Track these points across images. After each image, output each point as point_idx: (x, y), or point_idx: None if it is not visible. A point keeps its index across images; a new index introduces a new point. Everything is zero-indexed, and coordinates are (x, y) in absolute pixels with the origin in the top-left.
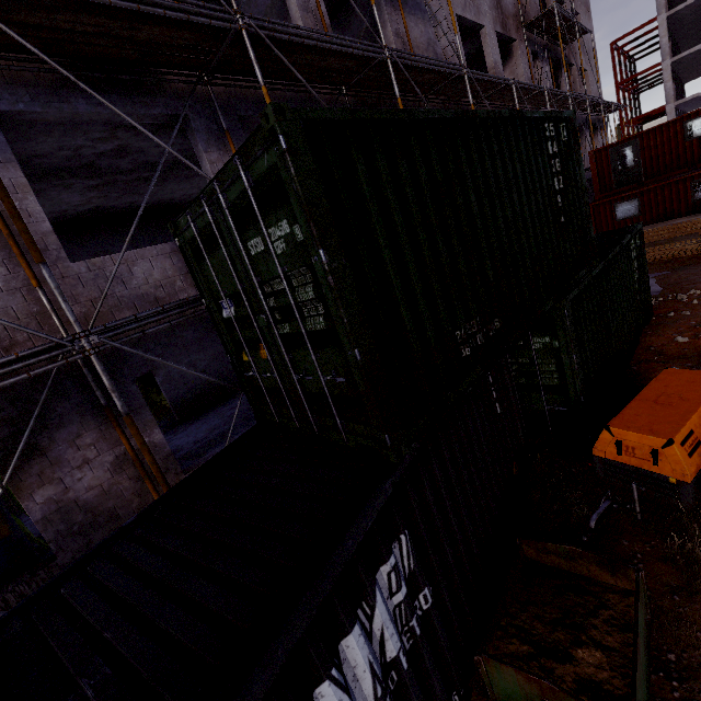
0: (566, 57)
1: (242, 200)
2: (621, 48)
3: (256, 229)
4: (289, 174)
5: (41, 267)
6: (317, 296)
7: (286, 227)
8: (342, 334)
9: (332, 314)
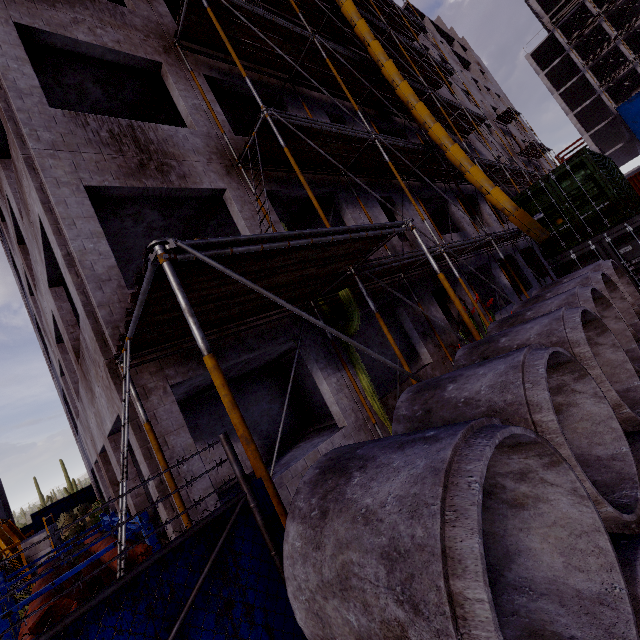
0: (540, 165)
1: (561, 174)
2: (562, 158)
3: (567, 179)
4: (587, 159)
5: (476, 216)
6: (595, 185)
7: (583, 173)
8: (606, 190)
9: (602, 187)
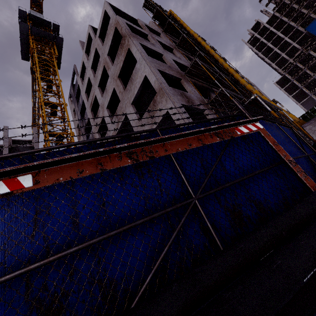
0: None
1: (313, 110)
2: None
3: None
4: None
5: None
6: None
7: None
8: None
9: None
